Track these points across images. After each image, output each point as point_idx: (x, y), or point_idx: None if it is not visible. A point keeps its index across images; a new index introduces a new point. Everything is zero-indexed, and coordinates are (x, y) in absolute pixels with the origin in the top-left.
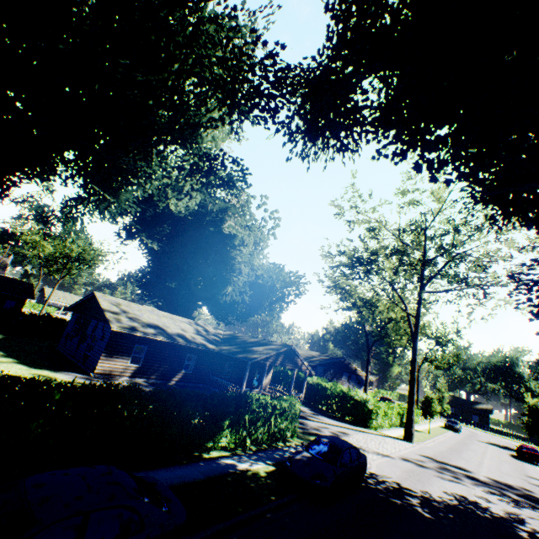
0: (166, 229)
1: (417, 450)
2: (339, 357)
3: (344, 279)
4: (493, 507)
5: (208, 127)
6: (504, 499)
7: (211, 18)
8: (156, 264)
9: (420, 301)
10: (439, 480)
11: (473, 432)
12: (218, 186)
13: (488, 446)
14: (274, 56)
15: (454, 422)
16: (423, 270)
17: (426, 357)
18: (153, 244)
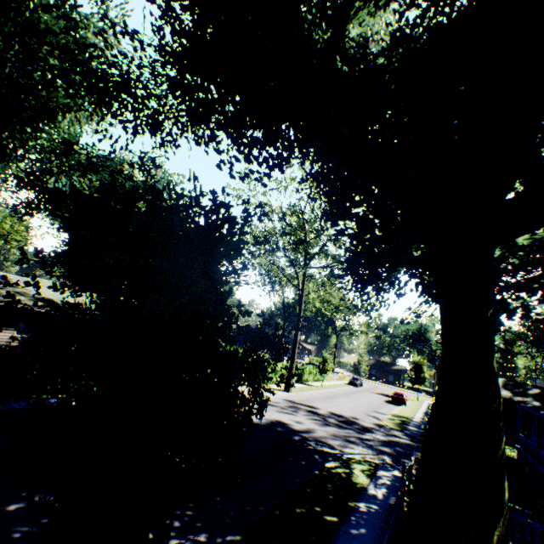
0: (69, 206)
1: (285, 397)
2: (260, 328)
3: (253, 256)
4: (298, 426)
5: (58, 114)
6: (319, 422)
7: (52, 5)
8: (72, 240)
9: (305, 276)
10: (273, 412)
11: (377, 387)
12: (76, 170)
13: (373, 395)
14: (99, 57)
15: (356, 379)
16: (305, 249)
17: (343, 326)
18: (56, 221)
